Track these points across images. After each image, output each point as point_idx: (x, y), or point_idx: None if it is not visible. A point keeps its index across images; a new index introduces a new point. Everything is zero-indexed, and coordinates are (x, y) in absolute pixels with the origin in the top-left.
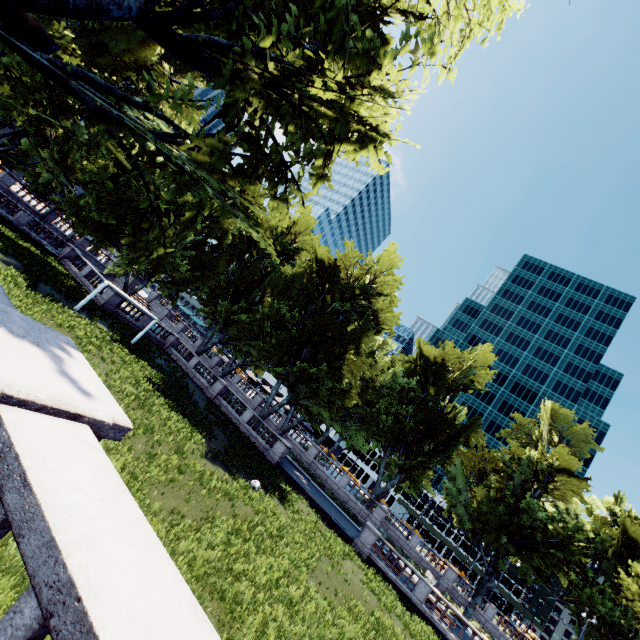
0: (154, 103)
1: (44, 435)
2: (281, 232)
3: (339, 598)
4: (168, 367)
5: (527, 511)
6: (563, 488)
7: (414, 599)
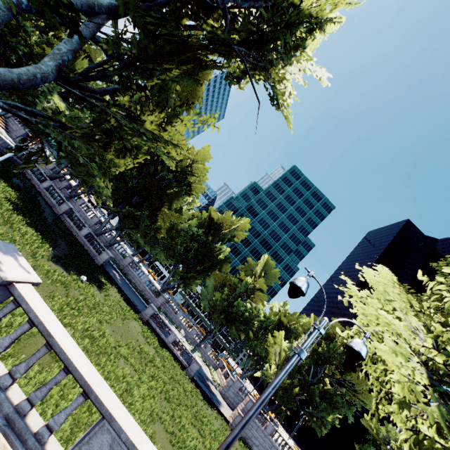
0: (55, 116)
1: (25, 290)
2: None
3: (123, 338)
4: (23, 186)
5: (237, 306)
6: (257, 297)
7: (167, 341)
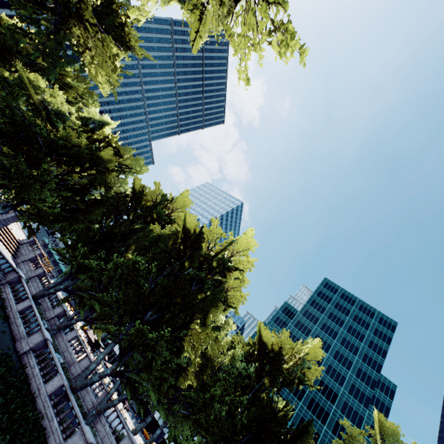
0: None
1: None
2: (160, 202)
3: None
4: None
5: None
6: None
7: None
